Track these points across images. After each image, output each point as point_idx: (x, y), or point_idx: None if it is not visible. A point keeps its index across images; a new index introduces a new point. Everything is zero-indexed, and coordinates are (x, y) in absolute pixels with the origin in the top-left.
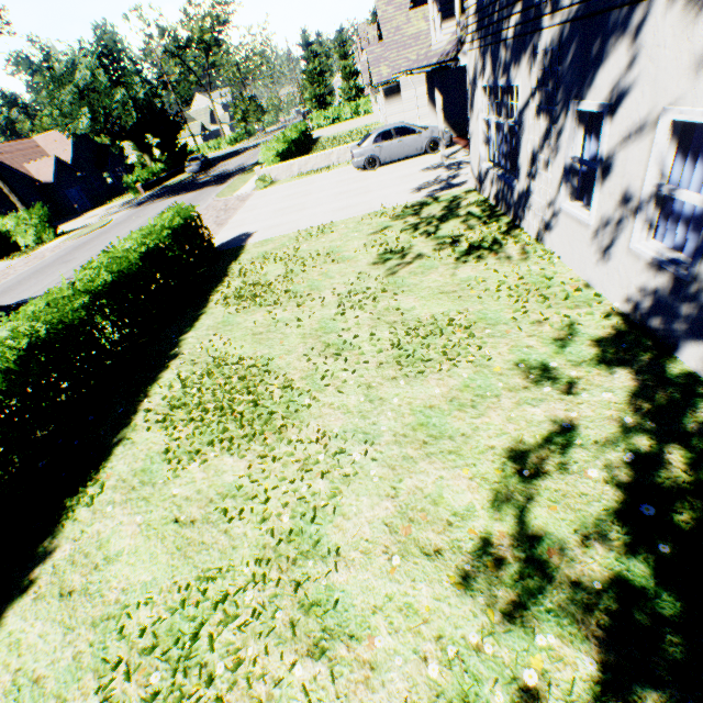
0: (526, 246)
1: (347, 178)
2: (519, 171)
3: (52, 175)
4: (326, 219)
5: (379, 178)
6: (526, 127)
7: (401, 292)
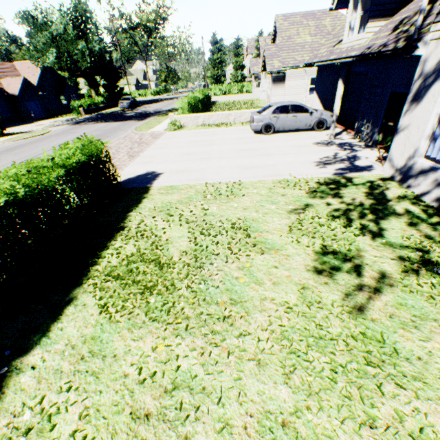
0: None
1: (245, 136)
2: None
3: (18, 89)
4: (233, 175)
5: (275, 143)
6: None
7: (405, 378)
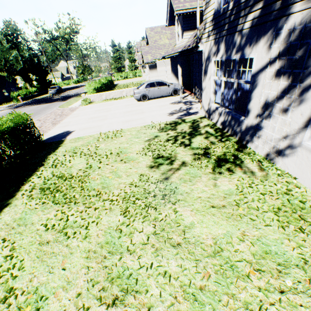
0: (260, 163)
1: (131, 104)
2: (248, 112)
3: None
4: (118, 126)
5: (148, 105)
6: (260, 84)
7: (177, 201)
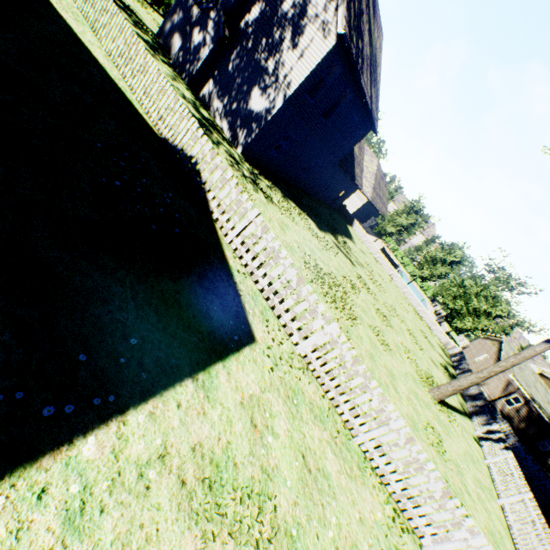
0: None
1: None
2: None
3: None
4: None
5: None
6: None
7: None
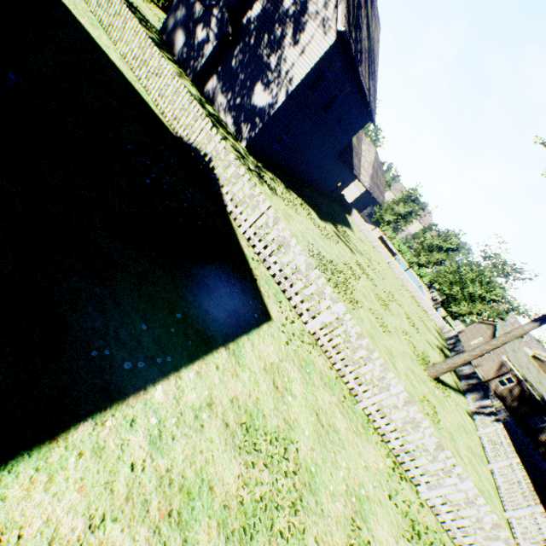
0: None
1: None
2: None
3: None
4: None
5: None
6: None
7: None
